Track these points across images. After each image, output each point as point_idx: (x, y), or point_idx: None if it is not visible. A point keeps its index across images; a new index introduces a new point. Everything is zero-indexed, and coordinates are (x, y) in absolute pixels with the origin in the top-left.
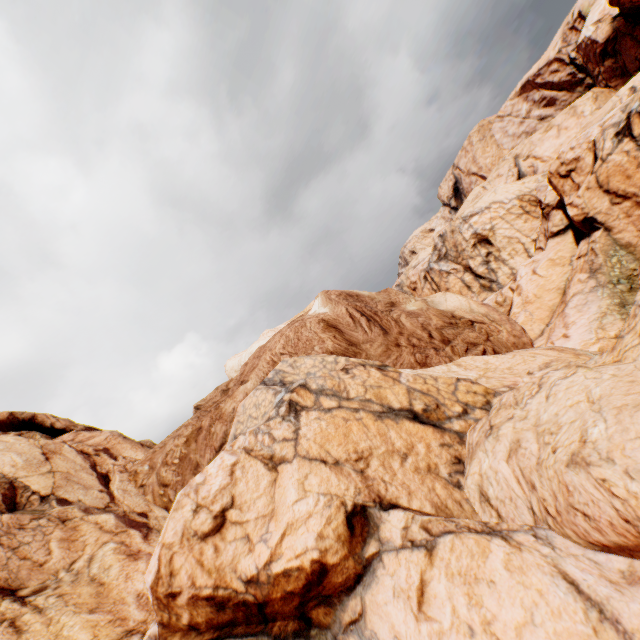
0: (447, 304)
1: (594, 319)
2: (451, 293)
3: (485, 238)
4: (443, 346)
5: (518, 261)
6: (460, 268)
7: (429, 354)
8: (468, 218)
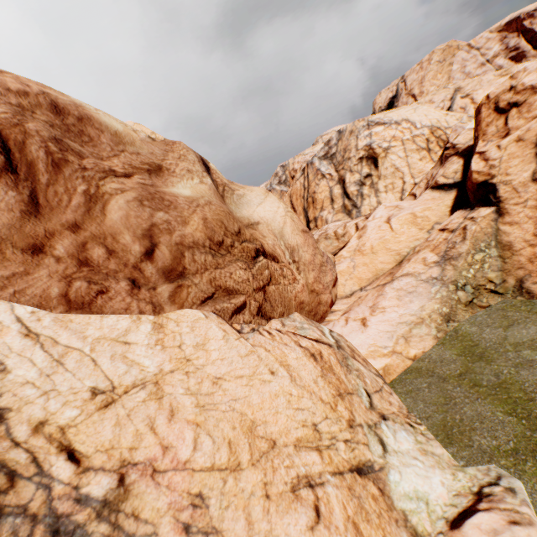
0: (257, 210)
1: (407, 322)
2: (276, 197)
3: (375, 157)
4: (161, 281)
5: (389, 198)
6: (336, 177)
7: (112, 289)
8: (373, 125)
